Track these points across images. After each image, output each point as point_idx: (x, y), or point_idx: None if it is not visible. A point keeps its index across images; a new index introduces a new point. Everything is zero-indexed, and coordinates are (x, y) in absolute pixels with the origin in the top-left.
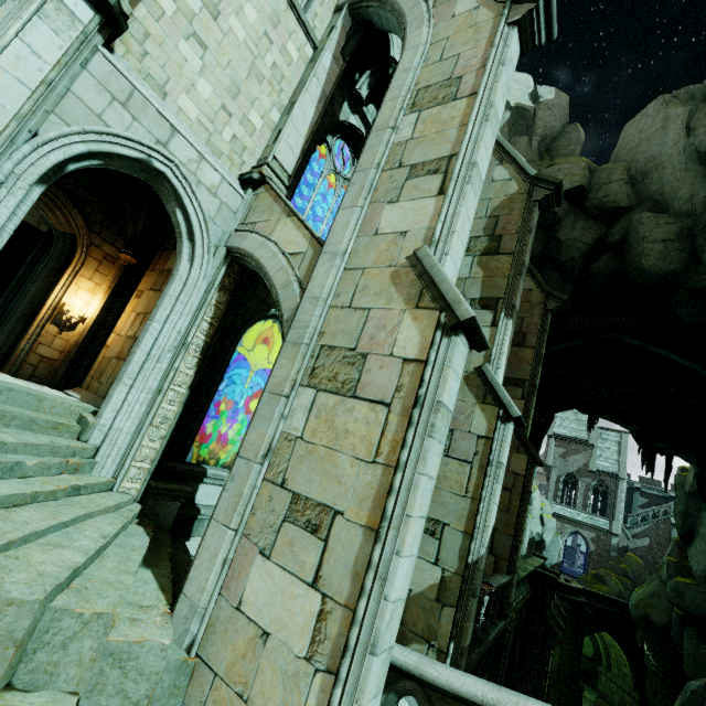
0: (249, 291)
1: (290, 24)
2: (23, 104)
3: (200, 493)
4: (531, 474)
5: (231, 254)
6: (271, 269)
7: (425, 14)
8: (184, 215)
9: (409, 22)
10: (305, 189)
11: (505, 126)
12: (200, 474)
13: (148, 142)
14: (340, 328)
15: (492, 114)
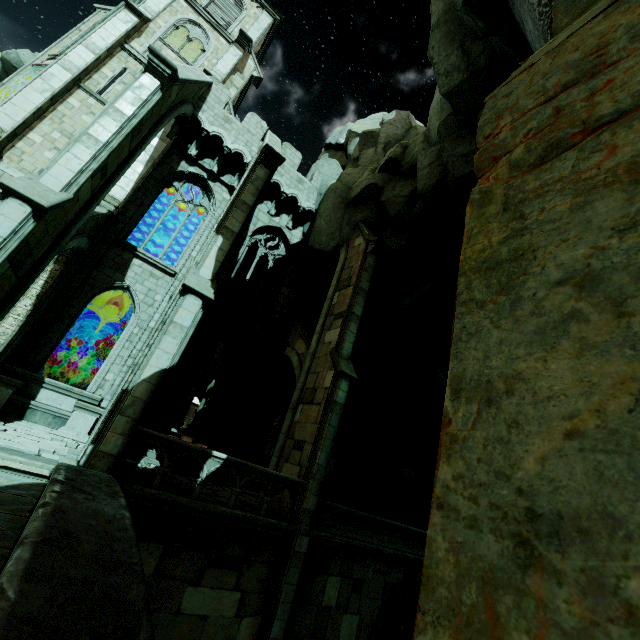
0: (97, 271)
1: None
2: None
3: (42, 395)
4: (336, 385)
5: None
6: None
7: None
8: None
9: None
10: (162, 215)
11: (356, 147)
12: (38, 379)
13: None
14: None
15: (111, 111)
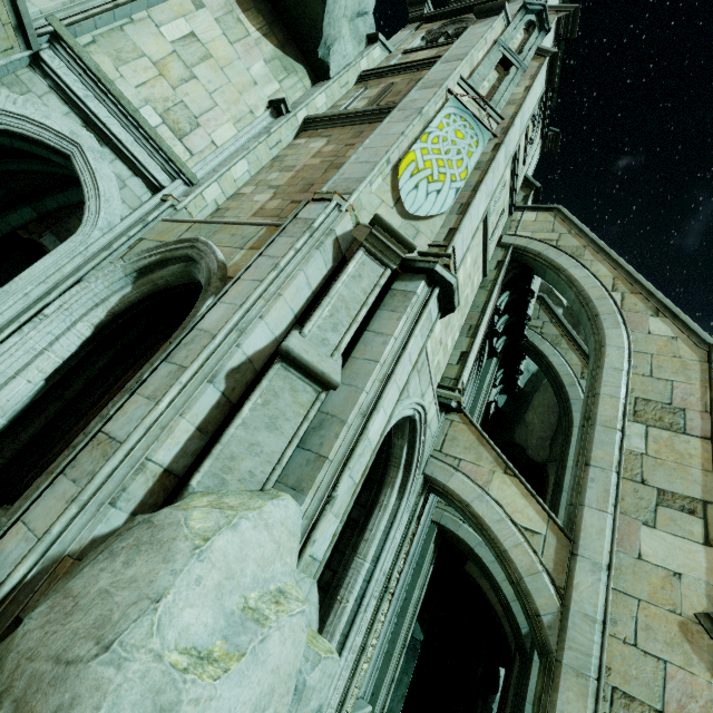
0: None
1: (479, 262)
2: (394, 406)
3: None
4: None
5: (428, 482)
6: (504, 540)
7: (618, 315)
8: (407, 448)
9: (602, 314)
10: None
11: None
12: None
13: (422, 401)
14: (631, 671)
15: None
